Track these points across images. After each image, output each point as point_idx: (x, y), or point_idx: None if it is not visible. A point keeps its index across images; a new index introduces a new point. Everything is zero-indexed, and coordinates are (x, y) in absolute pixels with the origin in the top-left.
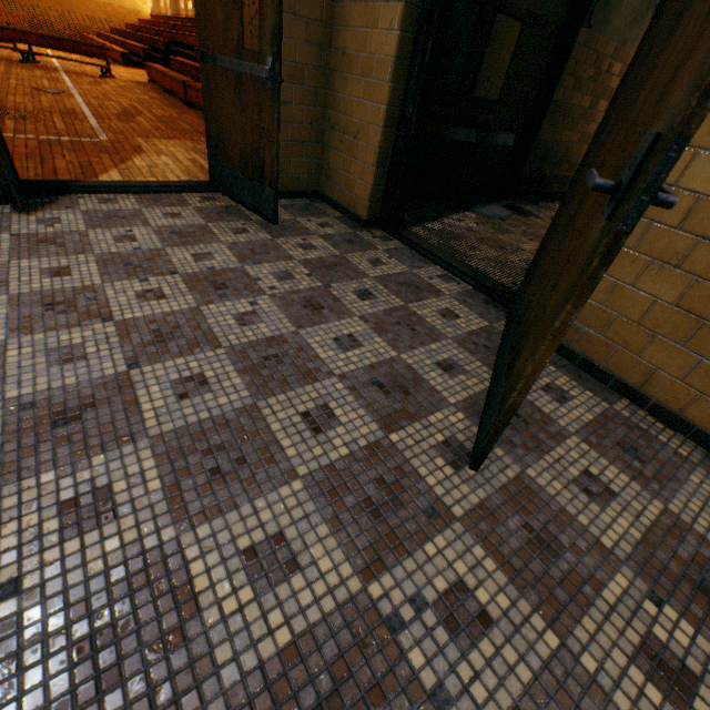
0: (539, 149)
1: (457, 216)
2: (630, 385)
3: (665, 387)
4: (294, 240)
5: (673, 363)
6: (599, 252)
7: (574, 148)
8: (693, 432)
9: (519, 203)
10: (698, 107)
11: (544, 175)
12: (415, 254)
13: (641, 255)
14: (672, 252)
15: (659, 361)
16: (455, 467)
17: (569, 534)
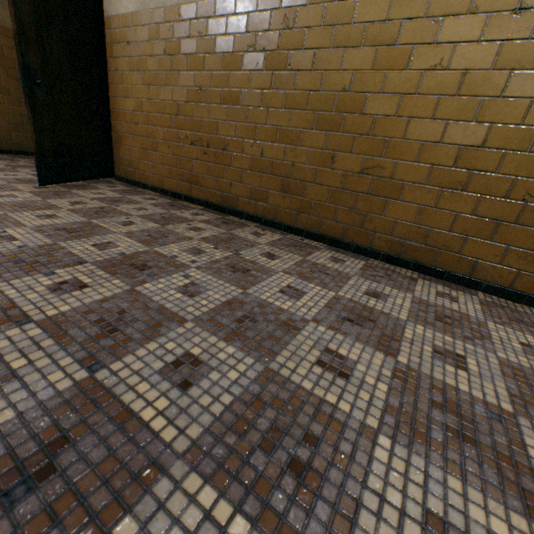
0: None
1: None
2: (144, 183)
3: (150, 178)
4: (6, 161)
5: (147, 168)
6: (24, 93)
7: None
8: (159, 190)
9: None
10: (19, 57)
11: None
12: None
13: (129, 135)
14: (133, 131)
15: (145, 169)
16: (37, 188)
17: (74, 195)
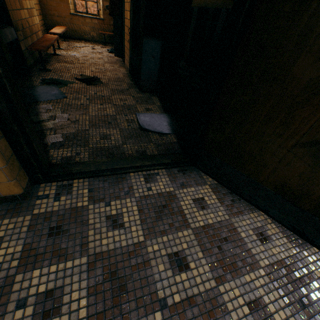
0: (19, 29)
1: (45, 114)
2: None
3: None
4: None
5: None
6: None
7: (30, 21)
8: None
9: (43, 75)
10: None
11: (43, 50)
12: (105, 179)
13: None
14: None
15: None
16: None
17: None
